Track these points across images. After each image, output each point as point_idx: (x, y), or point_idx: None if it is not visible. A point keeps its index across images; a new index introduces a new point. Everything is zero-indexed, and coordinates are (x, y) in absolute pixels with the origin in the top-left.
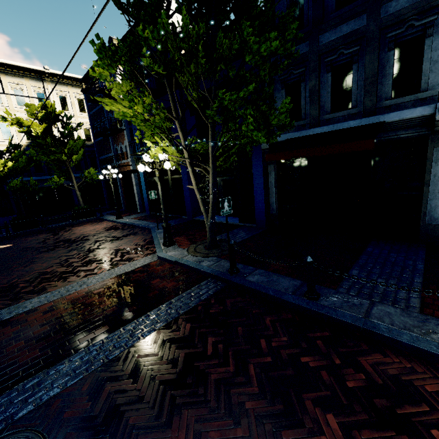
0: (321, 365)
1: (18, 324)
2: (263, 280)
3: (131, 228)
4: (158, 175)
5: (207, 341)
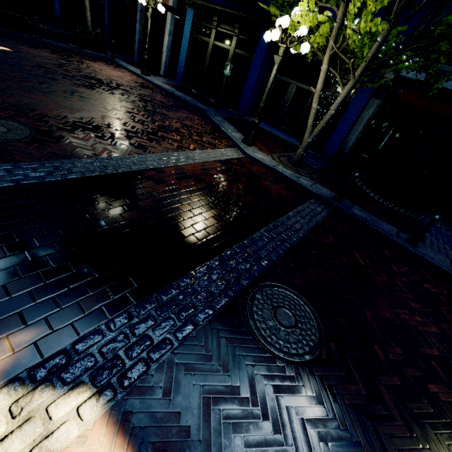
0: (437, 292)
1: (160, 182)
2: (367, 217)
3: (173, 98)
4: (281, 54)
5: (355, 255)
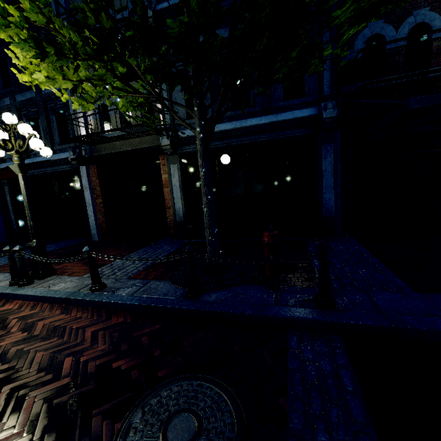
0: None
1: None
2: None
3: None
4: None
5: None
